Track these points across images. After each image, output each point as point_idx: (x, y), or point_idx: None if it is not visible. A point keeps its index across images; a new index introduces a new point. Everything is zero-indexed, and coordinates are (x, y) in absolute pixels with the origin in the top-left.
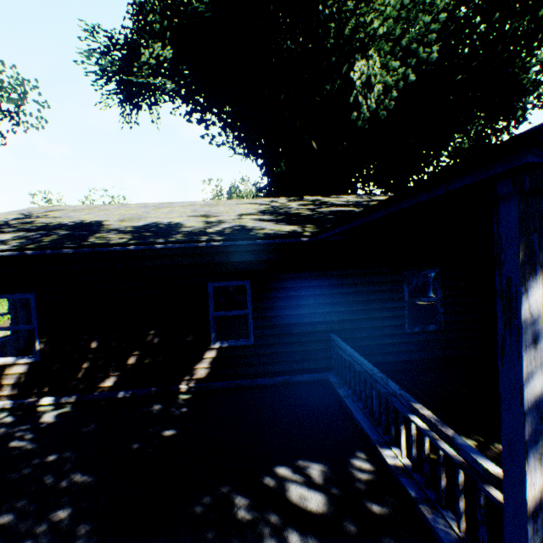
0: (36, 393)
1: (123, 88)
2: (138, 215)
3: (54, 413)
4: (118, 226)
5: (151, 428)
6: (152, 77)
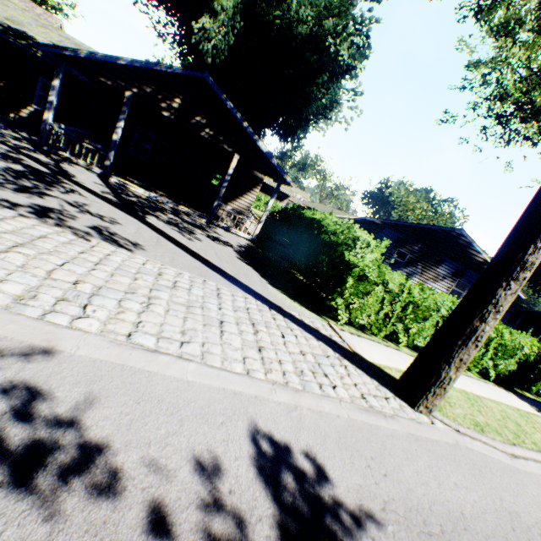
0: None
1: None
2: (23, 23)
3: None
4: (2, 21)
5: None
6: None
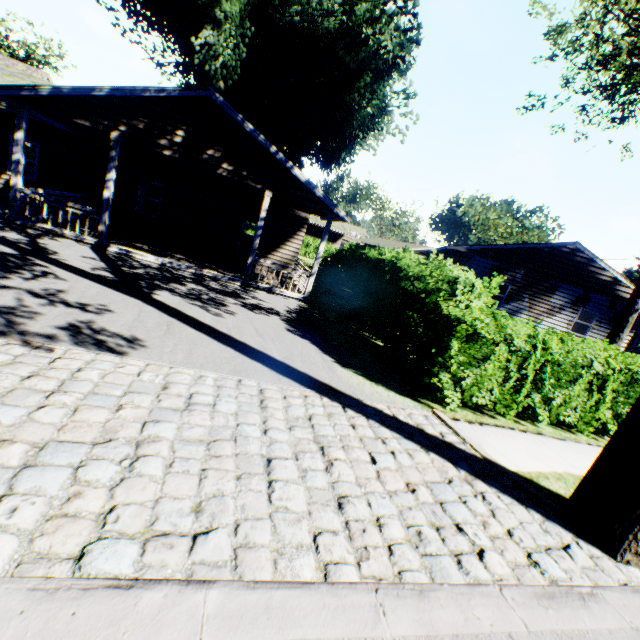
0: None
1: None
2: None
3: None
4: None
5: None
6: None
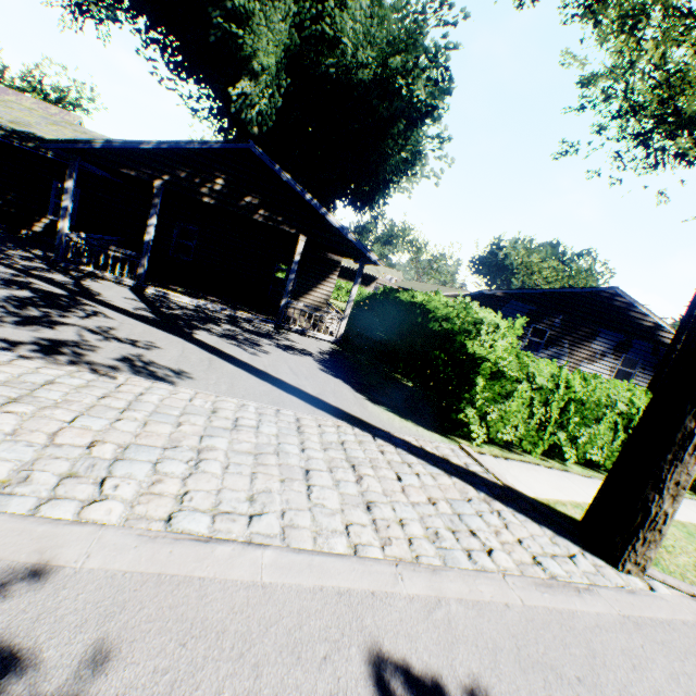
0: None
1: None
2: (30, 123)
3: None
4: (5, 125)
5: None
6: None
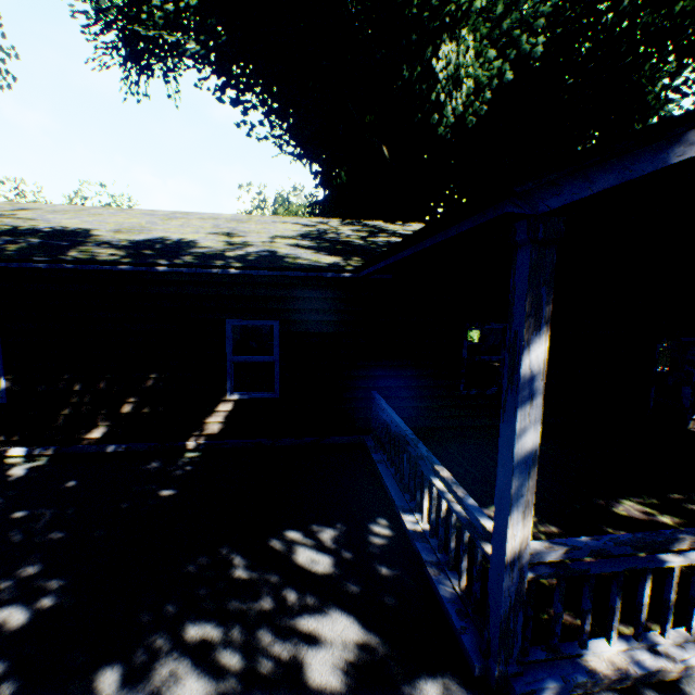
0: (3, 442)
1: (126, 42)
2: (141, 225)
3: (26, 466)
4: (111, 238)
5: (146, 487)
6: (168, 30)
